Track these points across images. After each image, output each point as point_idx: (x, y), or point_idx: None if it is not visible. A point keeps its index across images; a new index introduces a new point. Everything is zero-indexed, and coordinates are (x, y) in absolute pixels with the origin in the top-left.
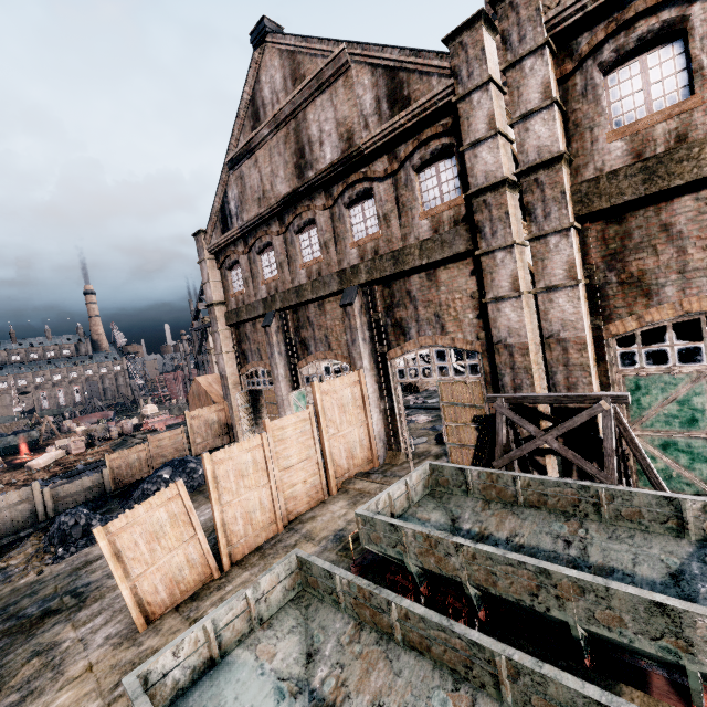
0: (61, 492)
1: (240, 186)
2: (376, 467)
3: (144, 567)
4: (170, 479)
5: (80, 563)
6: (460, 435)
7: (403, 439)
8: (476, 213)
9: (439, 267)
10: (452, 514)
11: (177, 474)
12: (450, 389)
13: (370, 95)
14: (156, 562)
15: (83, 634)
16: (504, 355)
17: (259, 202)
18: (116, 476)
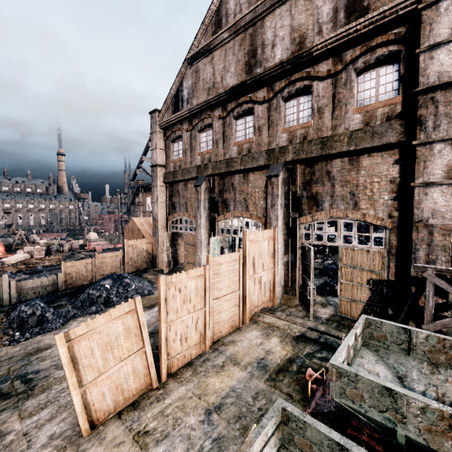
0: (24, 285)
1: (194, 78)
2: (275, 306)
3: (95, 374)
4: (110, 289)
5: (32, 349)
6: (352, 292)
7: (308, 288)
8: (420, 108)
9: (362, 155)
10: (396, 370)
11: (115, 286)
12: (351, 254)
13: (329, 6)
14: (107, 371)
15: (28, 428)
16: (422, 232)
17: (208, 91)
18: (67, 279)
